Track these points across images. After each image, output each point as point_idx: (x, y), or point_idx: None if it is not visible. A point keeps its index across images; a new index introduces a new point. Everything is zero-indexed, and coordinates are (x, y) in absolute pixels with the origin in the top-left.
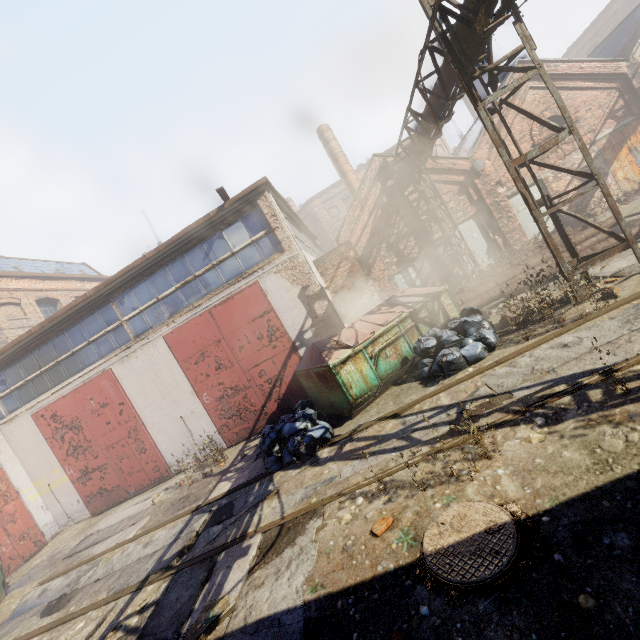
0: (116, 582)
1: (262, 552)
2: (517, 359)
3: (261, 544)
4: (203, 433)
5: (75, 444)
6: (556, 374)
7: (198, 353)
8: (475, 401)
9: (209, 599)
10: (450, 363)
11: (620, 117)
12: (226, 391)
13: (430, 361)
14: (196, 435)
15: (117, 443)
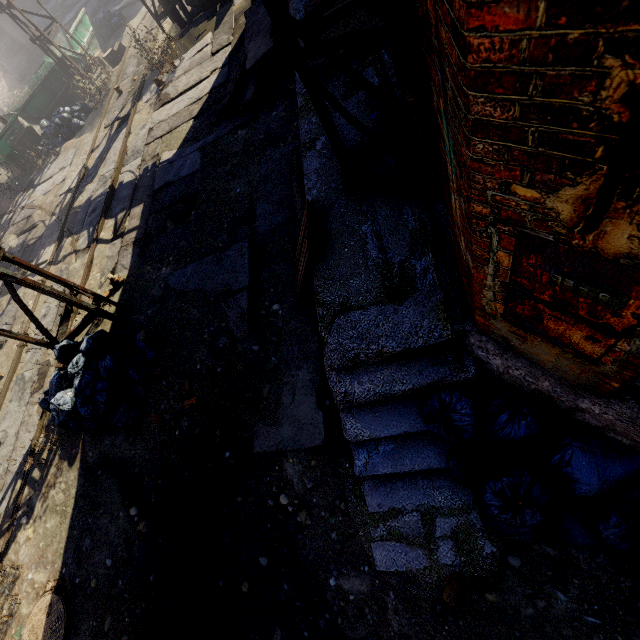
0: None
1: None
2: None
3: None
4: None
5: None
6: (12, 473)
7: None
8: None
9: None
10: None
11: None
12: None
13: None
14: None
15: None
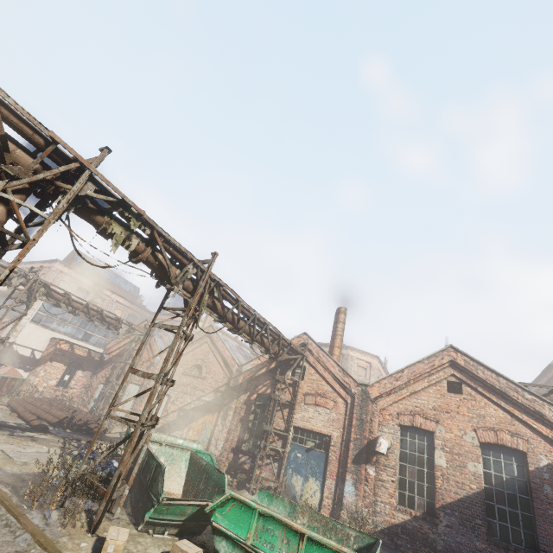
0: None
1: None
2: None
3: None
4: None
5: None
6: None
7: None
8: None
9: None
10: None
11: (218, 396)
12: None
13: None
14: None
15: None
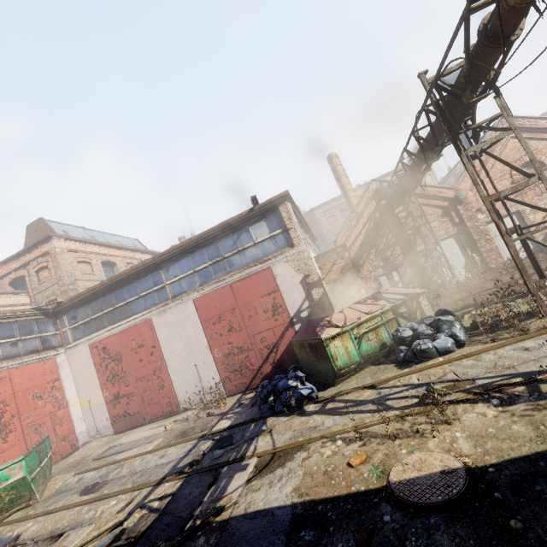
0: (139, 478)
1: (258, 469)
2: (482, 355)
3: (257, 464)
4: (210, 381)
5: (114, 373)
6: (515, 370)
7: (217, 316)
8: (442, 383)
9: (215, 495)
10: (423, 351)
11: None
12: (233, 349)
13: (406, 348)
14: (204, 382)
15: (144, 377)
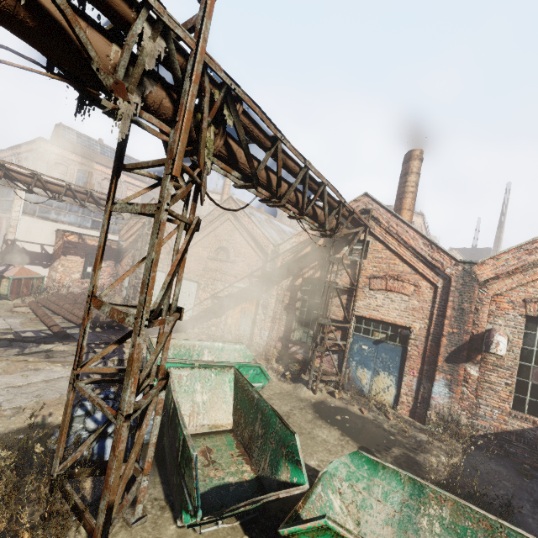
0: None
1: None
2: None
3: None
4: None
5: None
6: None
7: None
8: None
9: None
10: None
11: (253, 282)
12: None
13: None
14: None
15: None
